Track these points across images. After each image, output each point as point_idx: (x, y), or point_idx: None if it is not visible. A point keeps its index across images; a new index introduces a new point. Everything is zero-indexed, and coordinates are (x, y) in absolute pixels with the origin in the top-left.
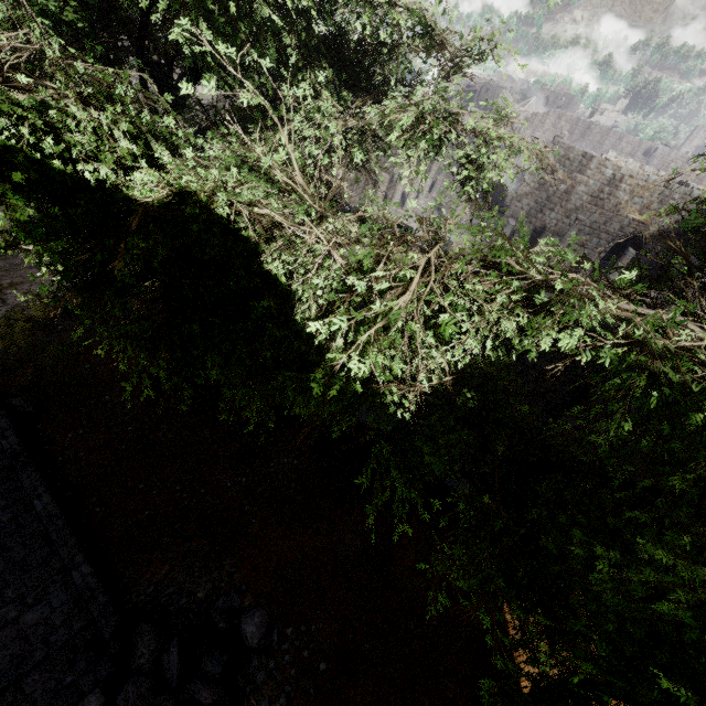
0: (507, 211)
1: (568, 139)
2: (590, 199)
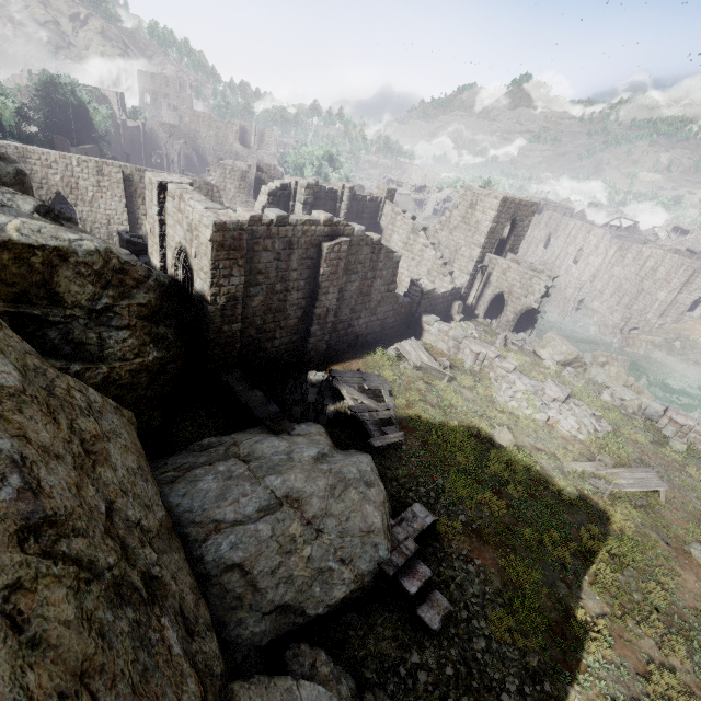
0: None
1: (554, 235)
2: None
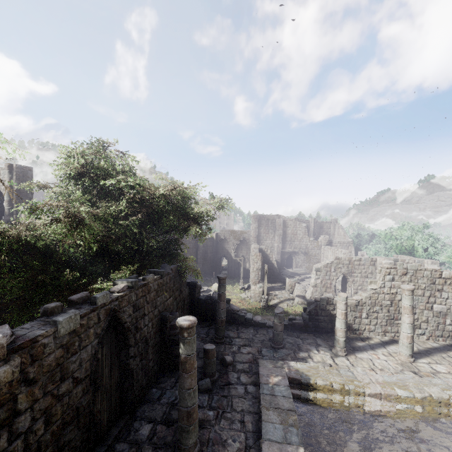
0: None
1: None
2: None
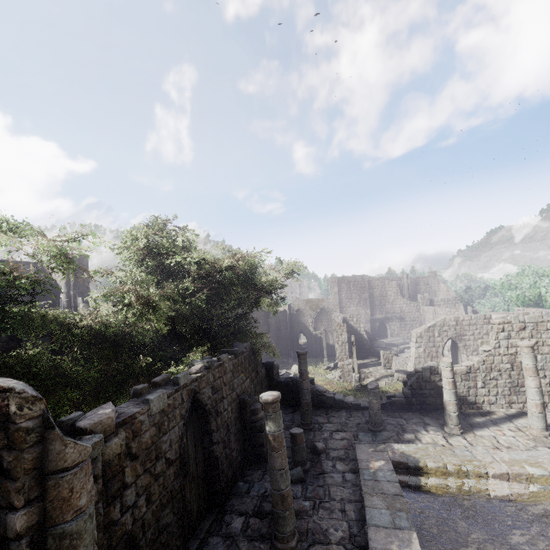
0: None
1: None
2: None
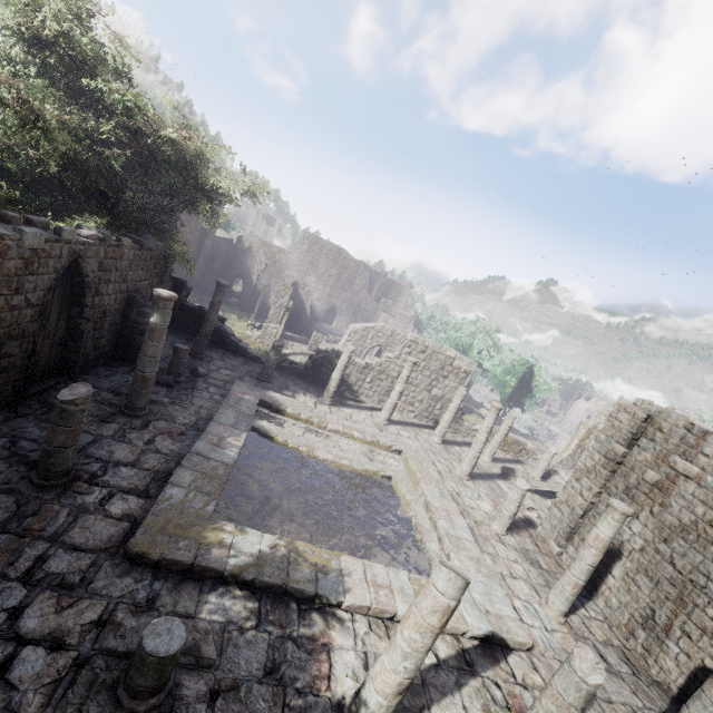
0: (561, 491)
1: None
2: (712, 515)
